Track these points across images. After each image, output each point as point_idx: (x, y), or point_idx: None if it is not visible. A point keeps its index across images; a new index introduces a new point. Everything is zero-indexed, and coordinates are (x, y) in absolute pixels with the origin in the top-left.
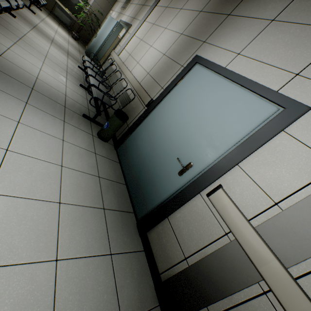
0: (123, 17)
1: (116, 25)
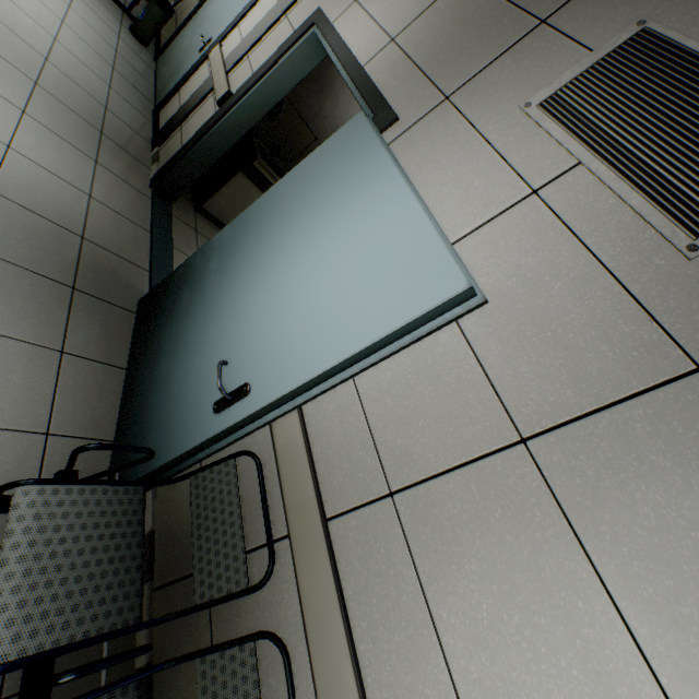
0: None
1: None
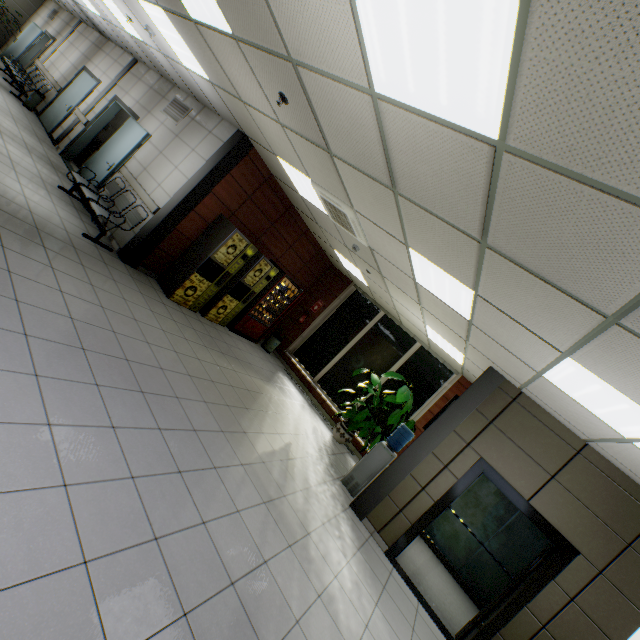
0: (50, 29)
1: (42, 36)
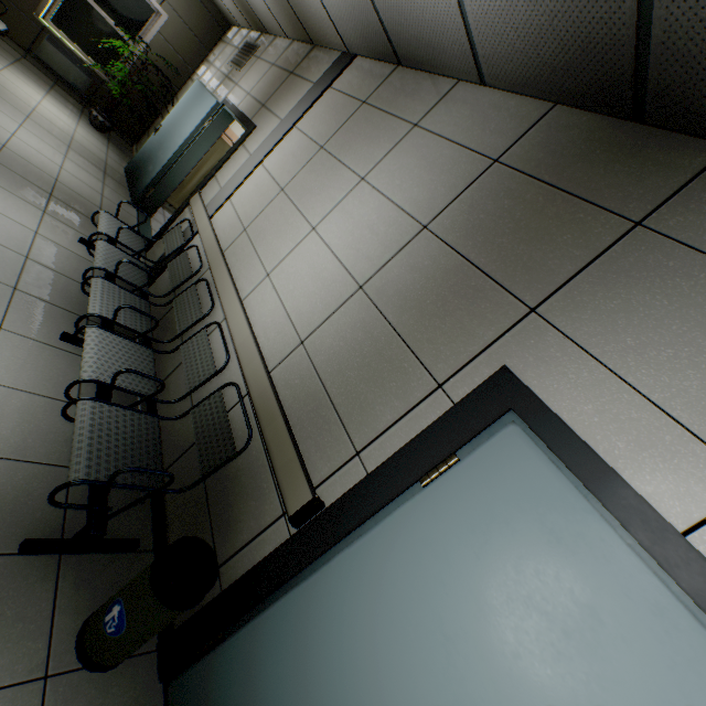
0: (235, 91)
1: (214, 113)
